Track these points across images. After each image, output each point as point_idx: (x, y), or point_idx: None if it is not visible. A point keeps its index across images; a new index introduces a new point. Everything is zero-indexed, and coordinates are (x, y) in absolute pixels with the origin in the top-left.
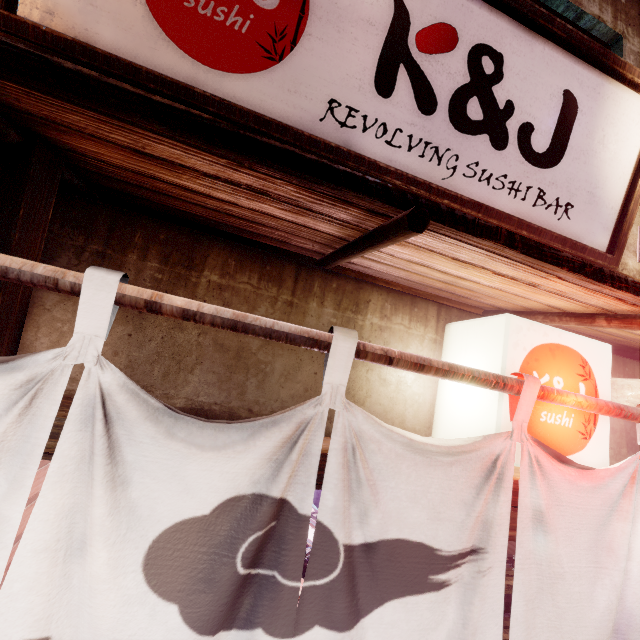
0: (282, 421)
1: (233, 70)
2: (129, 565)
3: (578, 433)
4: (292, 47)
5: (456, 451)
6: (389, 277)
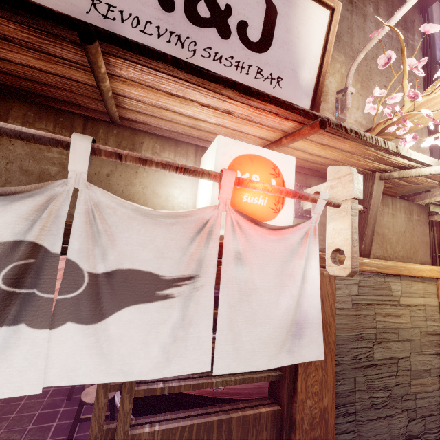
0: (36, 194)
1: None
2: None
3: (271, 209)
4: None
5: (174, 215)
6: (167, 133)
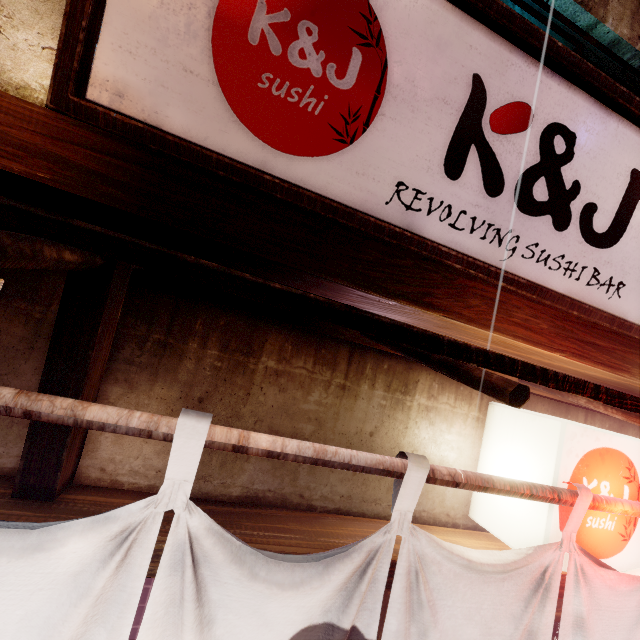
0: (353, 550)
1: (303, 153)
2: None
3: (619, 535)
4: (364, 129)
5: (511, 568)
6: None
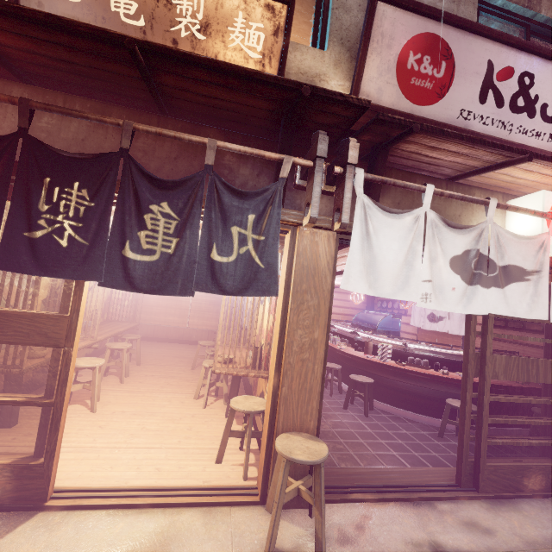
0: (476, 228)
1: (426, 105)
2: (447, 264)
3: None
4: (447, 91)
5: (530, 238)
6: (474, 184)
